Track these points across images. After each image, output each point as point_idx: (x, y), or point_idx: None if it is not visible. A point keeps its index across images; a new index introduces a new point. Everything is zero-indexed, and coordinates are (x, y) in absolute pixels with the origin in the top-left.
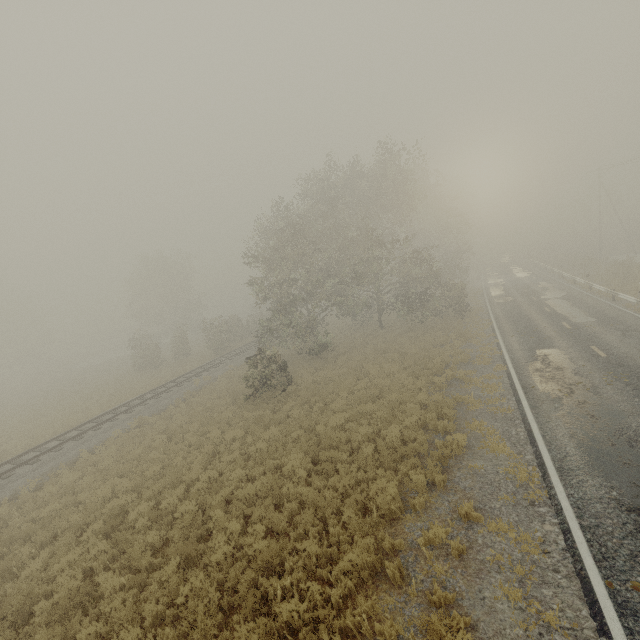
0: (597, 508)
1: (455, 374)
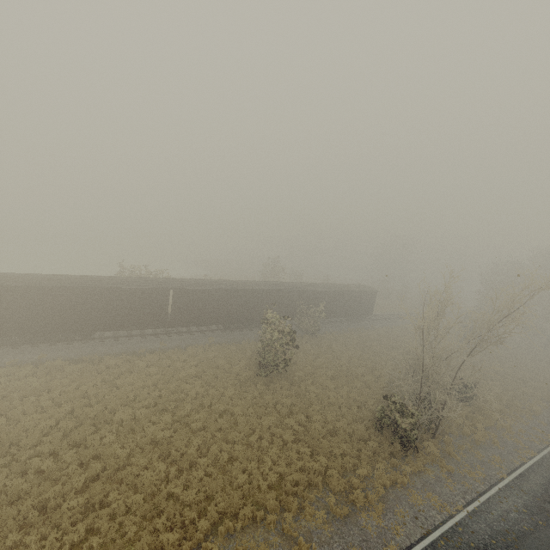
0: None
1: None
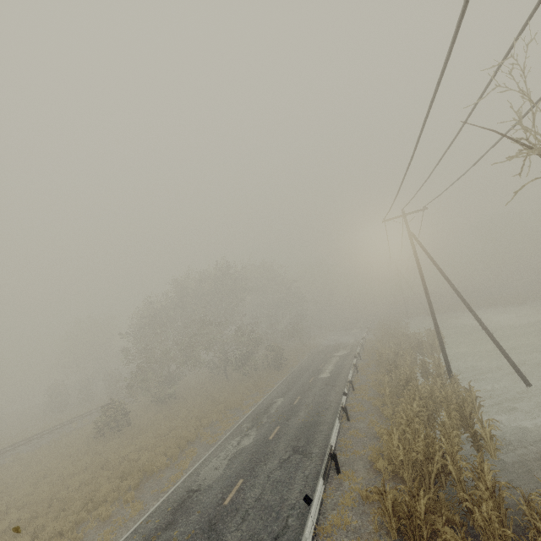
0: (179, 491)
1: (220, 416)
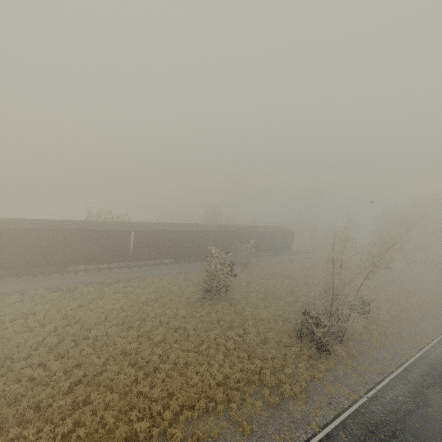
0: None
1: None
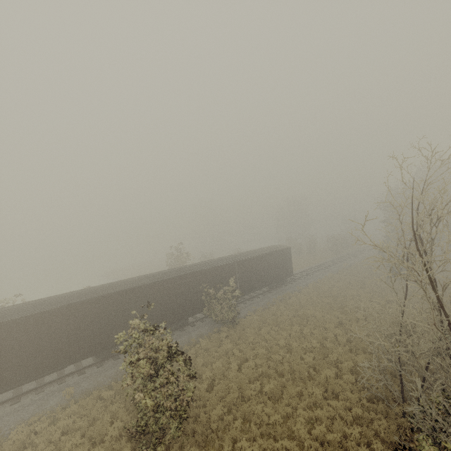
0: None
1: None
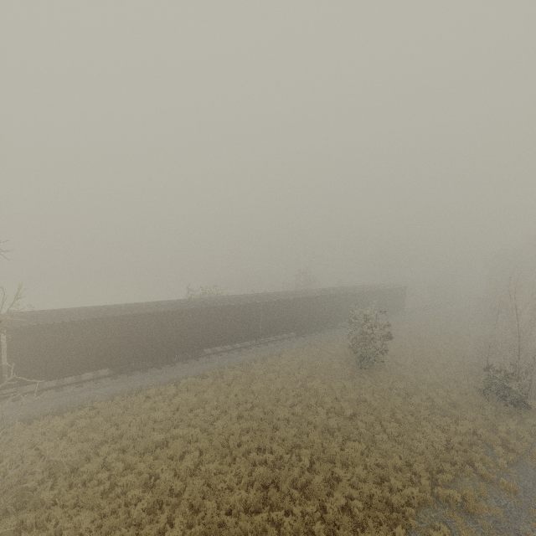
0: None
1: None
